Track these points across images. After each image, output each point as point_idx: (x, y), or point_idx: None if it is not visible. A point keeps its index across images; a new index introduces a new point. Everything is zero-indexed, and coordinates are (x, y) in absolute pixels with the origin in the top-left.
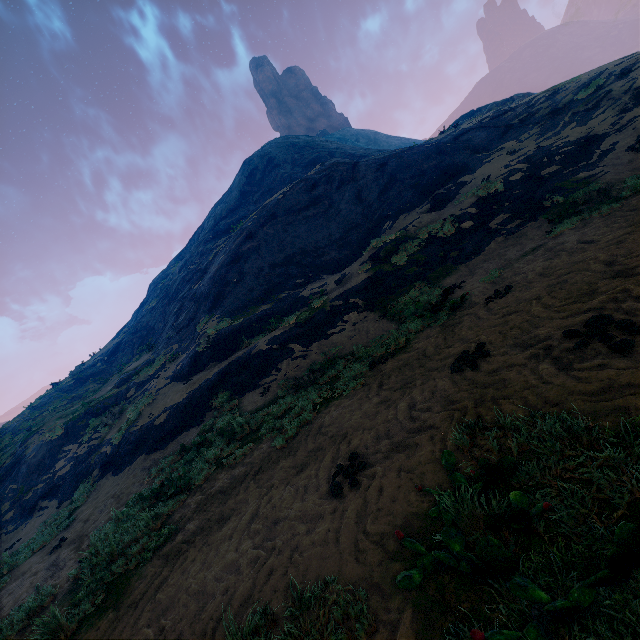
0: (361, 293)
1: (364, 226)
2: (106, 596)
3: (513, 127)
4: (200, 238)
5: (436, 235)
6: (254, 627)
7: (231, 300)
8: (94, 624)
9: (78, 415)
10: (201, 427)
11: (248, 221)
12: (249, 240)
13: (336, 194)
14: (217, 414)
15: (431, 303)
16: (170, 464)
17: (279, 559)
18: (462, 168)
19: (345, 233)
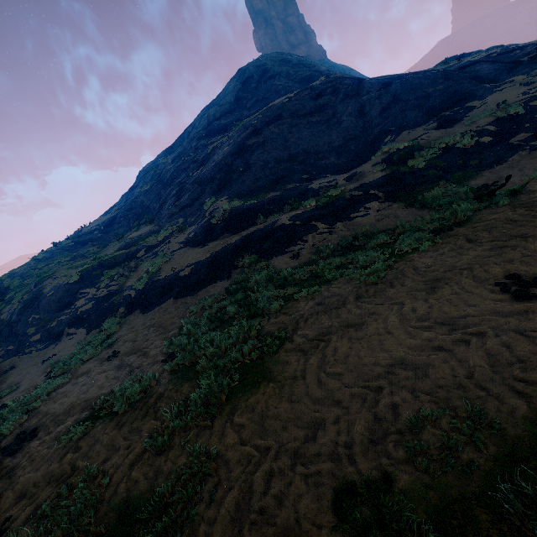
0: (381, 187)
1: (363, 138)
2: (242, 375)
3: (522, 63)
4: (193, 134)
5: (454, 146)
6: None
7: (238, 185)
8: (252, 391)
9: (92, 266)
10: (233, 279)
11: (252, 119)
12: (255, 136)
13: (340, 105)
14: (247, 271)
15: (482, 190)
16: (213, 303)
17: (507, 337)
18: (470, 94)
19: (344, 142)
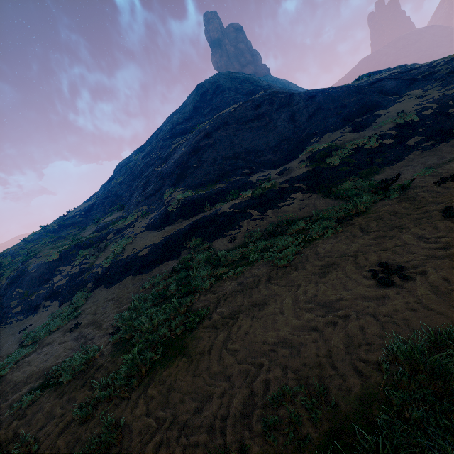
0: (304, 180)
1: (294, 139)
2: (165, 349)
3: (418, 80)
4: (160, 136)
5: (363, 146)
6: (389, 356)
7: (192, 179)
8: (168, 365)
9: (69, 247)
10: (181, 259)
11: (205, 125)
12: (206, 138)
13: (275, 114)
14: (193, 252)
15: (379, 185)
16: (162, 280)
17: (364, 320)
18: (377, 105)
19: (279, 143)
